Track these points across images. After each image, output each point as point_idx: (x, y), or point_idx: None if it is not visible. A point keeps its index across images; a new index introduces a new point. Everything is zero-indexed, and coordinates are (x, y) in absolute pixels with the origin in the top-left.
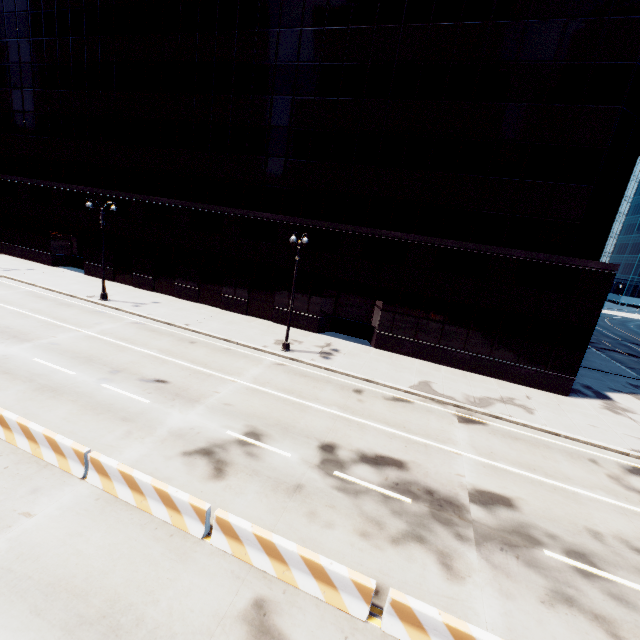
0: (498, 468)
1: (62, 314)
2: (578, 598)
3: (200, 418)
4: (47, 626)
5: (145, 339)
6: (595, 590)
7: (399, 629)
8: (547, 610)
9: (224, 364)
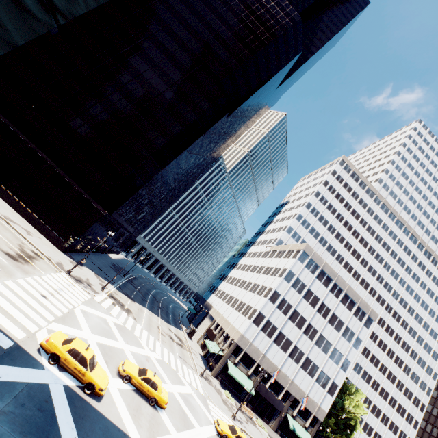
0: None
1: None
2: None
3: None
4: None
5: None
6: None
7: None
8: None
9: None
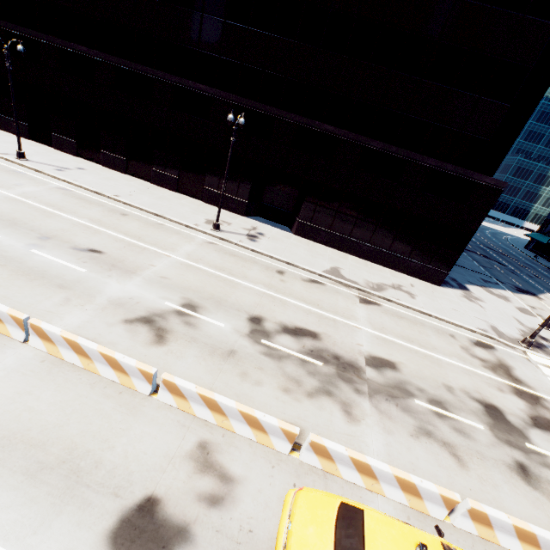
0: (387, 340)
1: None
2: (434, 432)
3: (138, 289)
4: (8, 473)
5: (73, 207)
6: (445, 426)
7: (313, 459)
8: (414, 441)
9: (158, 239)
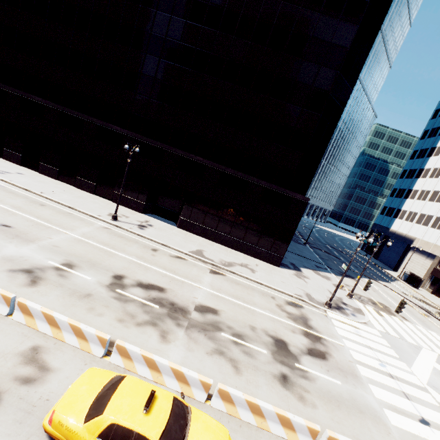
0: (219, 296)
1: None
2: (227, 352)
3: (31, 252)
4: None
5: (2, 197)
6: (237, 349)
7: (119, 360)
8: (208, 356)
9: (63, 222)
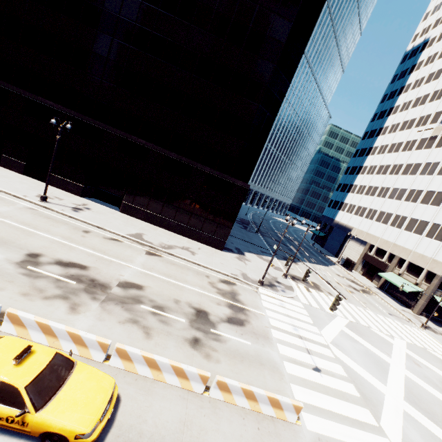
0: (149, 274)
1: None
2: (141, 321)
3: None
4: None
5: None
6: (154, 319)
7: (11, 328)
8: (119, 325)
9: None
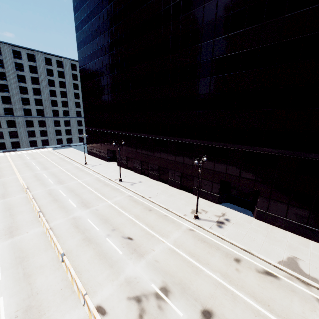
0: None
1: (104, 191)
2: None
3: (141, 270)
4: None
5: (130, 207)
6: None
7: None
8: None
9: (161, 228)
